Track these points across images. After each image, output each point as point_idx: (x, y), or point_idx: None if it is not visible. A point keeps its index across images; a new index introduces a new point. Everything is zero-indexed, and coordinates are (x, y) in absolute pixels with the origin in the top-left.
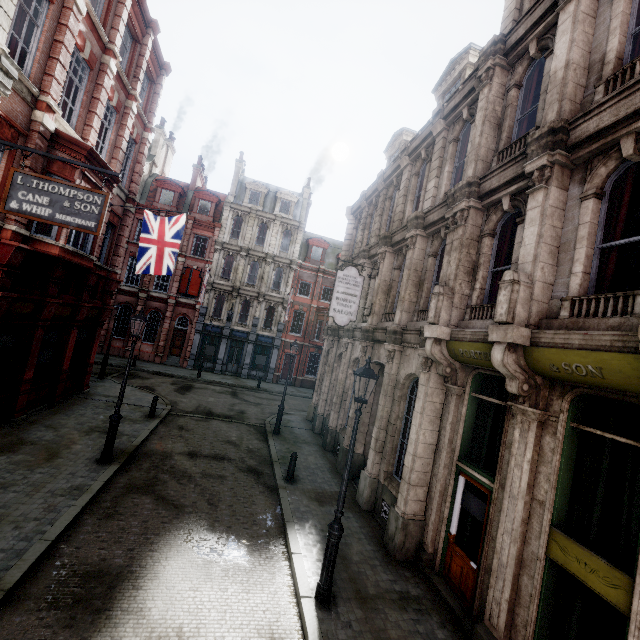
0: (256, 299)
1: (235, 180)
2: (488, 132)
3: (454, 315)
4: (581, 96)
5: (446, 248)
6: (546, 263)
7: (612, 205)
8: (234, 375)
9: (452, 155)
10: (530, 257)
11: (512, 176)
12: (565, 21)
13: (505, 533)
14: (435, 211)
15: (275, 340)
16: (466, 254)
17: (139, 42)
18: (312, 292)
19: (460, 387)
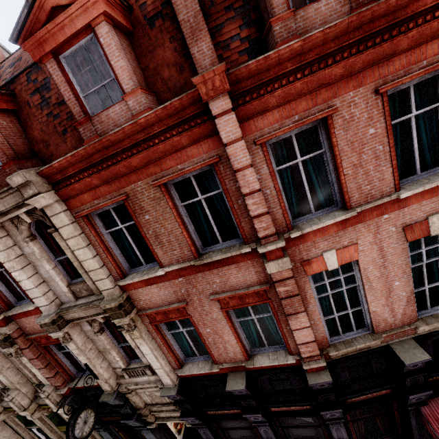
0: None
1: None
2: None
3: None
4: None
5: None
6: None
7: None
8: None
9: None
10: None
11: None
12: None
13: (51, 436)
14: None
15: None
16: None
17: None
18: None
19: None
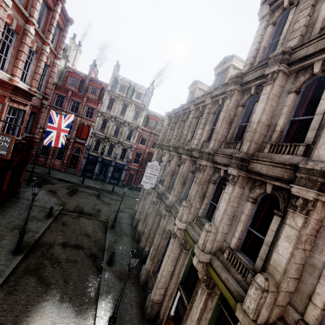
0: (117, 144)
1: (112, 77)
2: (224, 126)
3: (190, 217)
4: (262, 140)
5: (194, 178)
6: (225, 223)
7: (259, 207)
8: (102, 181)
9: (211, 121)
10: (219, 218)
11: (226, 163)
12: (264, 94)
13: None
14: (196, 151)
15: (125, 166)
16: (201, 188)
17: (52, 10)
18: (147, 143)
19: (187, 250)
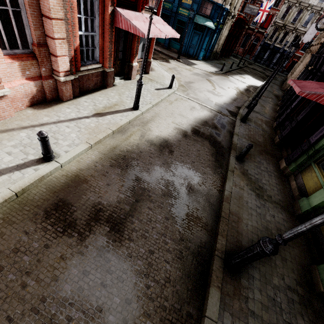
0: (291, 31)
1: None
2: None
3: None
4: None
5: None
6: None
7: None
8: (266, 66)
9: None
10: None
11: None
12: None
13: None
14: None
15: (290, 53)
16: None
17: None
18: None
19: None
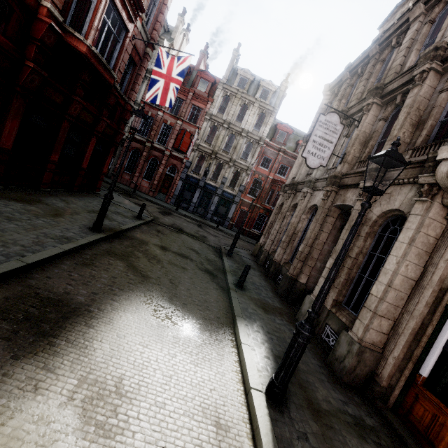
0: (227, 163)
1: (230, 66)
2: None
3: None
4: None
5: None
6: None
7: None
8: (201, 217)
9: None
10: None
11: None
12: None
13: None
14: None
15: (235, 197)
16: None
17: None
18: (271, 166)
19: None
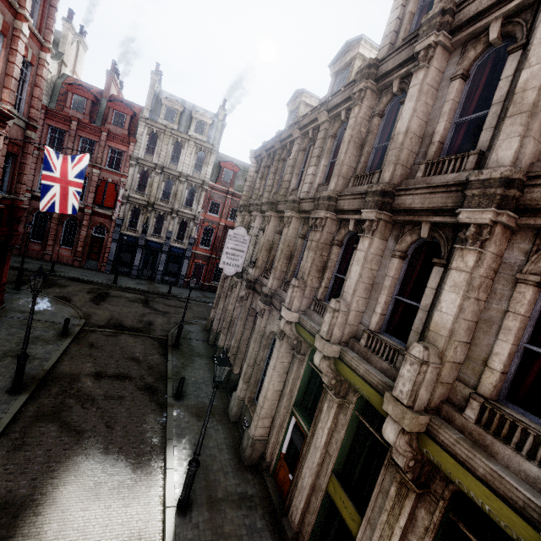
0: (170, 214)
1: (151, 93)
2: (352, 151)
3: (304, 303)
4: (412, 162)
5: (308, 243)
6: (361, 297)
7: (411, 264)
8: (149, 279)
9: (329, 150)
10: (351, 290)
11: (357, 207)
12: (415, 86)
13: (308, 468)
14: (307, 202)
15: (186, 252)
16: (319, 256)
17: None
18: (221, 211)
19: (302, 355)
